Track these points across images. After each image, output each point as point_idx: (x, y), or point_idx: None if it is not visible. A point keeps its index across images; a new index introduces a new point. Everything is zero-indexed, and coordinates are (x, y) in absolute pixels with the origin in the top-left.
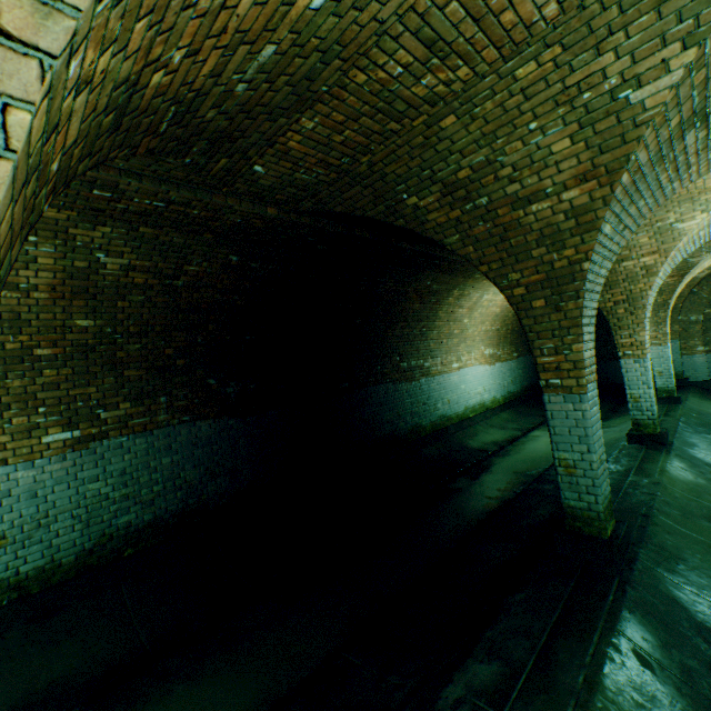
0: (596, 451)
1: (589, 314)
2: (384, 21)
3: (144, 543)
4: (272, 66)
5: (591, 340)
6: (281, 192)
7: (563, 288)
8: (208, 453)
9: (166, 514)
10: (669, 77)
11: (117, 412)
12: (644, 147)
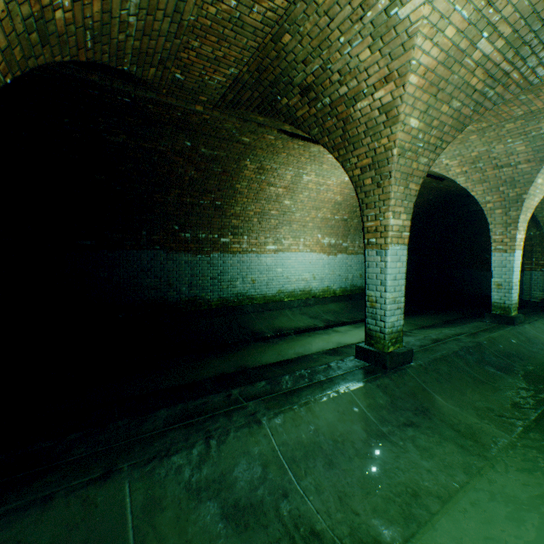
0: None
1: None
2: None
3: None
4: None
5: None
6: None
7: None
8: None
9: None
10: None
11: None
12: None
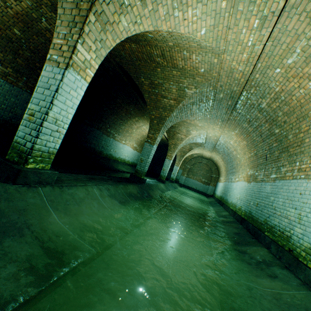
0: (149, 159)
1: (163, 130)
2: (158, 45)
3: None
4: (136, 34)
5: (161, 137)
6: (114, 52)
7: (161, 121)
8: None
9: (1, 117)
10: (192, 91)
11: (5, 69)
12: (185, 101)
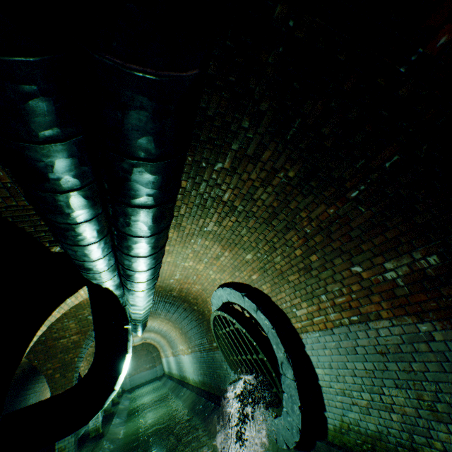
0: None
1: None
2: None
3: None
4: None
5: None
6: None
7: None
8: None
9: None
10: None
11: None
12: None
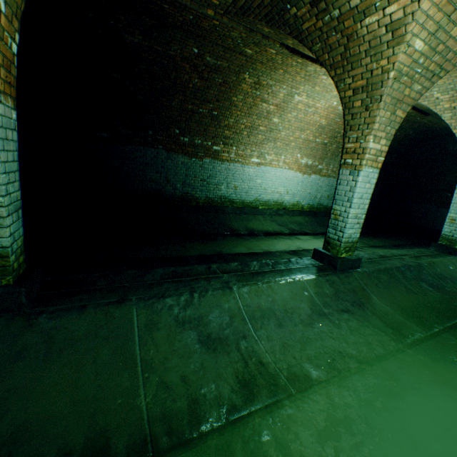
0: None
1: None
2: None
3: None
4: None
5: None
6: None
7: None
8: None
9: None
10: None
11: None
12: None
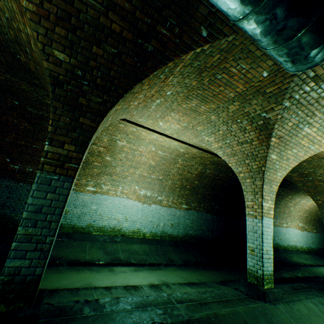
0: None
1: None
2: None
3: (192, 240)
4: None
5: None
6: None
7: None
8: (208, 223)
9: (197, 235)
10: None
11: (194, 204)
12: None
